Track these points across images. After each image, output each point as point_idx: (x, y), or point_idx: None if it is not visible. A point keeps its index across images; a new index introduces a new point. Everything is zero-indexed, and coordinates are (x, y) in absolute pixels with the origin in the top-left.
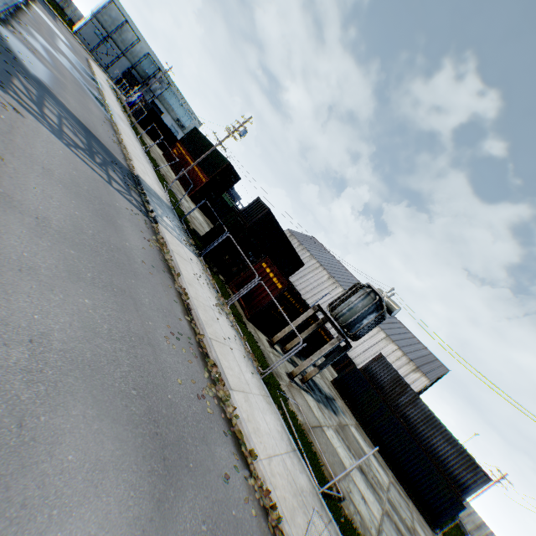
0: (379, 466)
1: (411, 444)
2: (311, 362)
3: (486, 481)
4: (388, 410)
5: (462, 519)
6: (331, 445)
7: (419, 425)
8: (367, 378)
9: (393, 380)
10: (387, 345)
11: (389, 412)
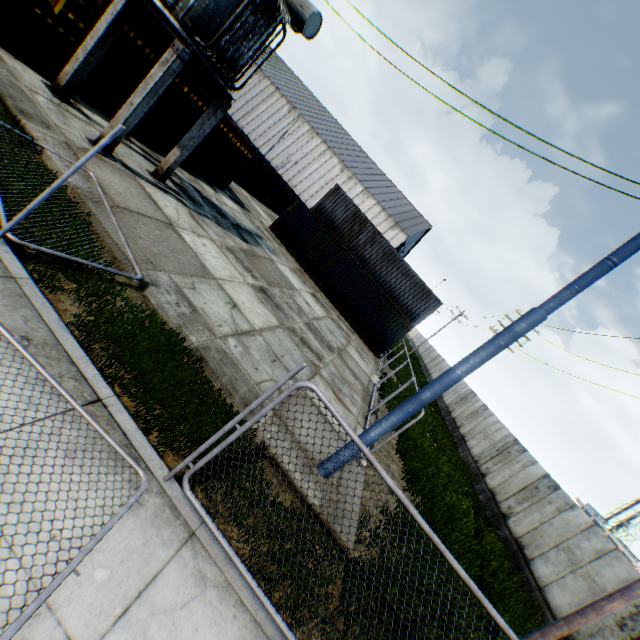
0: (316, 304)
1: (363, 282)
2: (131, 109)
3: (437, 306)
4: (339, 250)
5: (423, 358)
6: (183, 246)
7: (376, 265)
8: (319, 220)
9: (351, 218)
10: (364, 201)
11: (341, 252)
